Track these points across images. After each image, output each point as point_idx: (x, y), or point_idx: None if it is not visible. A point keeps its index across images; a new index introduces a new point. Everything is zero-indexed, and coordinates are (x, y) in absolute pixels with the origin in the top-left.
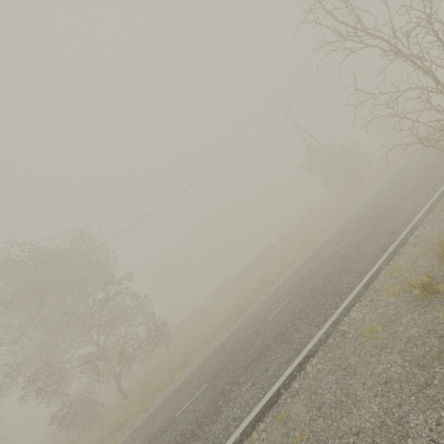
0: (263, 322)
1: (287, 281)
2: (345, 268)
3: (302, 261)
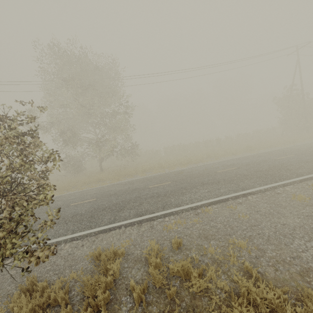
0: (213, 172)
1: (231, 160)
2: (285, 168)
3: (245, 156)
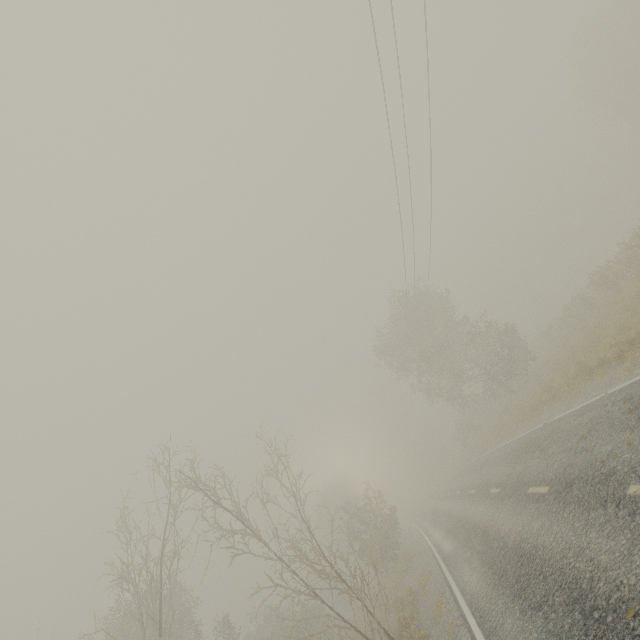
0: (470, 489)
1: (508, 452)
2: (456, 530)
3: (533, 431)
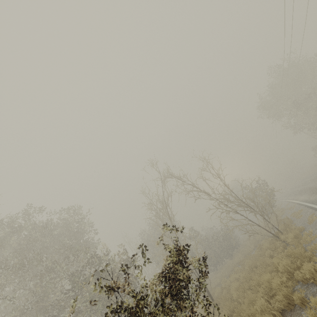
0: None
1: None
2: None
3: None
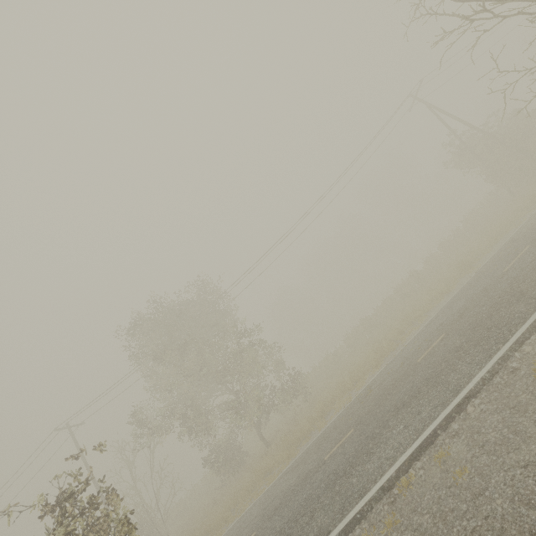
0: (412, 365)
1: (439, 315)
2: (516, 294)
3: (459, 290)
